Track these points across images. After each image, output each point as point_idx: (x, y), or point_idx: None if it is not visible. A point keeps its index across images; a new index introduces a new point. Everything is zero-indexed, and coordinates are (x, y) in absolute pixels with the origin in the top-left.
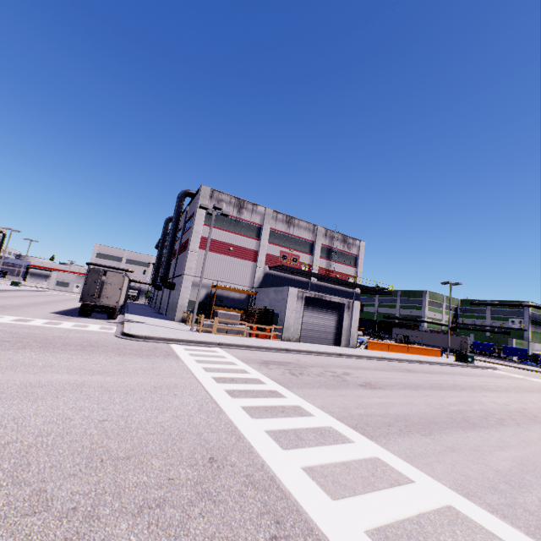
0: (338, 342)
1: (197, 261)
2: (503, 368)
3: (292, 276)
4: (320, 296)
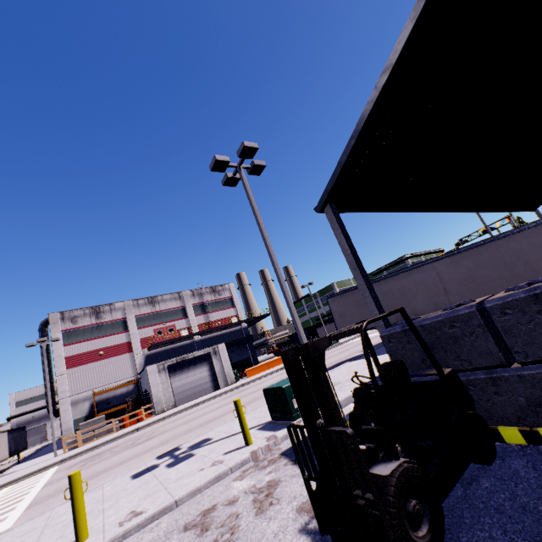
0: (218, 386)
1: (69, 381)
2: (372, 330)
3: (174, 345)
4: (183, 358)
